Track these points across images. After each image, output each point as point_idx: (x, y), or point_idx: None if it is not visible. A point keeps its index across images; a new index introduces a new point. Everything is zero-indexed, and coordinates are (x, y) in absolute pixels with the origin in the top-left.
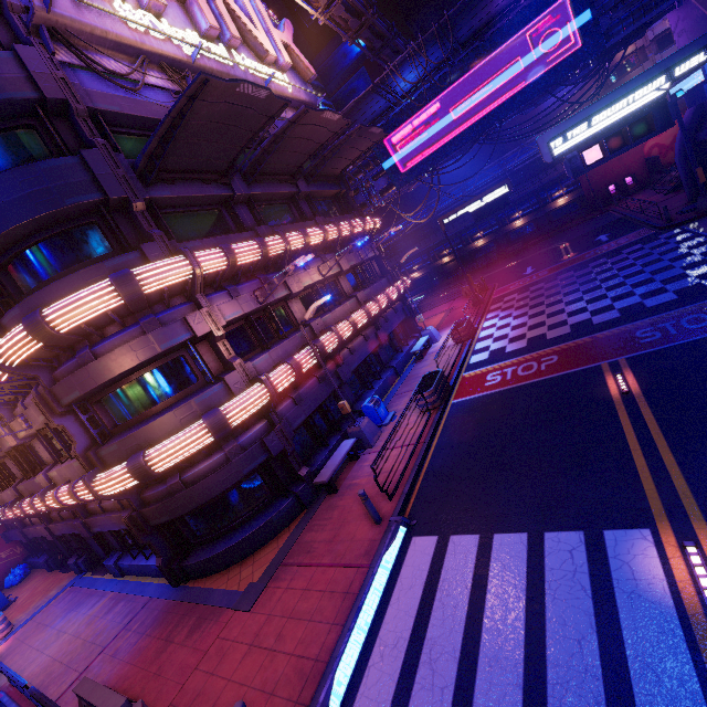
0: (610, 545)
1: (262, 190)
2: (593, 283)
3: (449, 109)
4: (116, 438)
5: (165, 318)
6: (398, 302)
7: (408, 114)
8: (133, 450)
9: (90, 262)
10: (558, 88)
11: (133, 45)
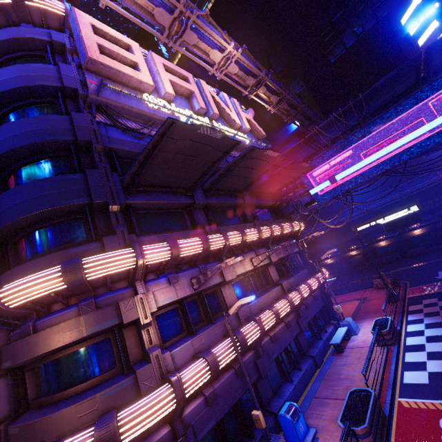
0: None
1: (216, 200)
2: None
3: (360, 153)
4: (25, 416)
5: (102, 301)
6: (317, 289)
7: (328, 157)
8: (28, 441)
9: (64, 247)
10: None
11: (148, 115)
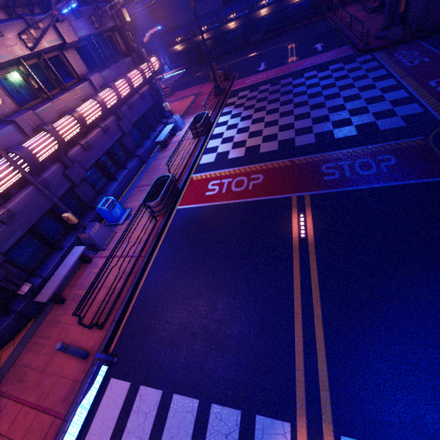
0: (258, 436)
1: None
2: (303, 97)
3: None
4: None
5: None
6: (146, 85)
7: None
8: None
9: None
10: None
11: None
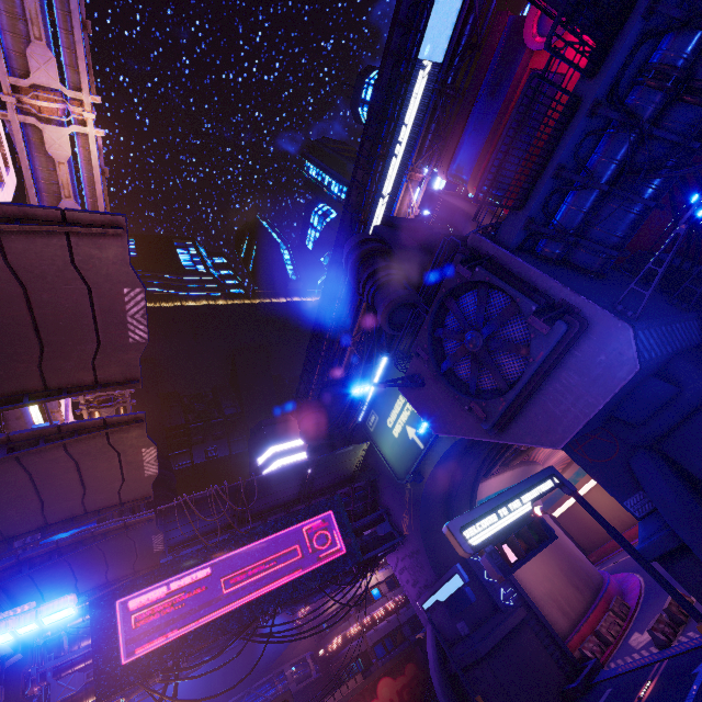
0: None
1: None
2: None
3: (220, 578)
4: None
5: None
6: None
7: (168, 571)
8: None
9: None
10: (322, 592)
11: None
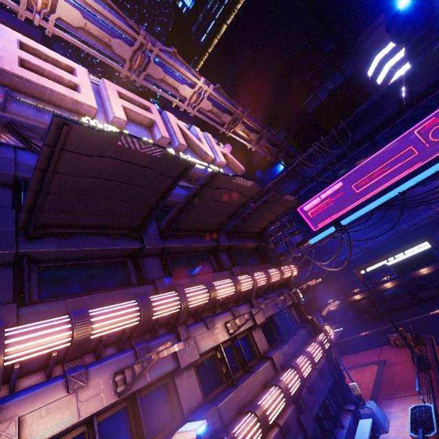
0: None
1: (179, 243)
2: None
3: (350, 186)
4: None
5: None
6: (322, 357)
7: (315, 191)
8: None
9: None
10: None
11: None
